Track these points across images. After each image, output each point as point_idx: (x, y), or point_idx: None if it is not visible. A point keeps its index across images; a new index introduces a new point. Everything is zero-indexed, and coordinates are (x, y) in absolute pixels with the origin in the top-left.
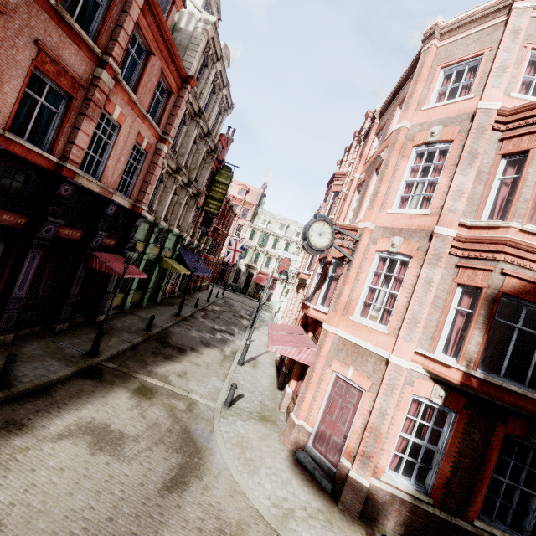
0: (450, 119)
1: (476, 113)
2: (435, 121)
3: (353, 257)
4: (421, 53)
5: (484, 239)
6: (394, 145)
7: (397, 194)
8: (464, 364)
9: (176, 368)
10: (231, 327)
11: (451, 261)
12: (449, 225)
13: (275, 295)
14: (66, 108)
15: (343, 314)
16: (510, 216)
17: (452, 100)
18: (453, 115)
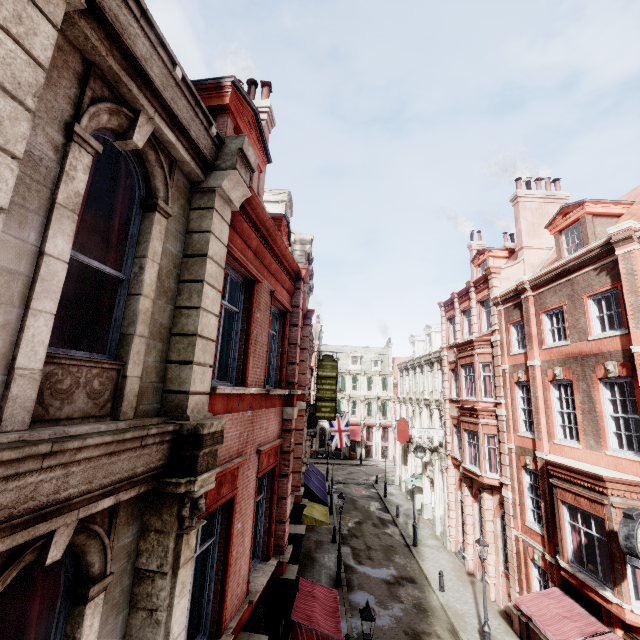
0: None
1: None
2: None
3: None
4: (616, 254)
5: None
6: None
7: None
8: None
9: None
10: (396, 559)
11: None
12: None
13: (376, 446)
14: (269, 483)
15: None
16: None
17: None
18: None
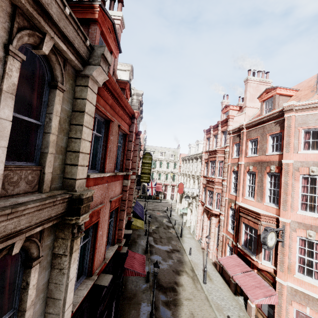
0: None
1: None
2: (310, 162)
3: (283, 239)
4: (284, 117)
5: None
6: (288, 173)
7: (299, 202)
8: None
9: (186, 313)
10: (172, 242)
11: None
12: None
13: (168, 194)
14: (115, 213)
15: (288, 273)
16: None
17: None
18: None
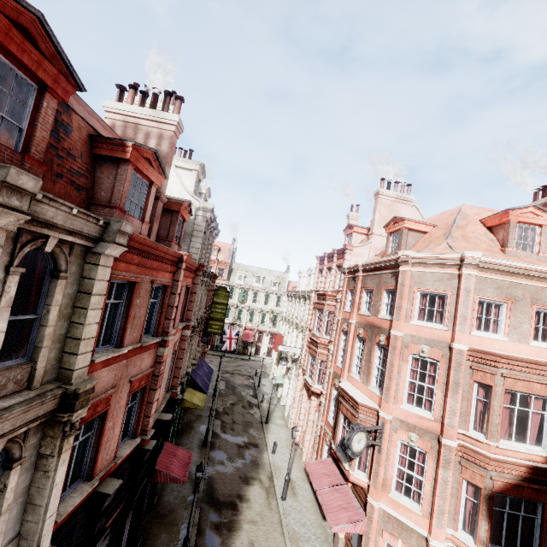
0: (433, 341)
1: (452, 350)
2: (422, 338)
3: (381, 442)
4: (399, 269)
5: (475, 451)
6: (395, 350)
7: (405, 392)
8: (480, 546)
9: (243, 542)
10: (250, 431)
11: (456, 459)
12: (451, 437)
13: (264, 347)
14: (142, 394)
15: (383, 490)
16: (489, 435)
17: (432, 325)
18: (435, 339)
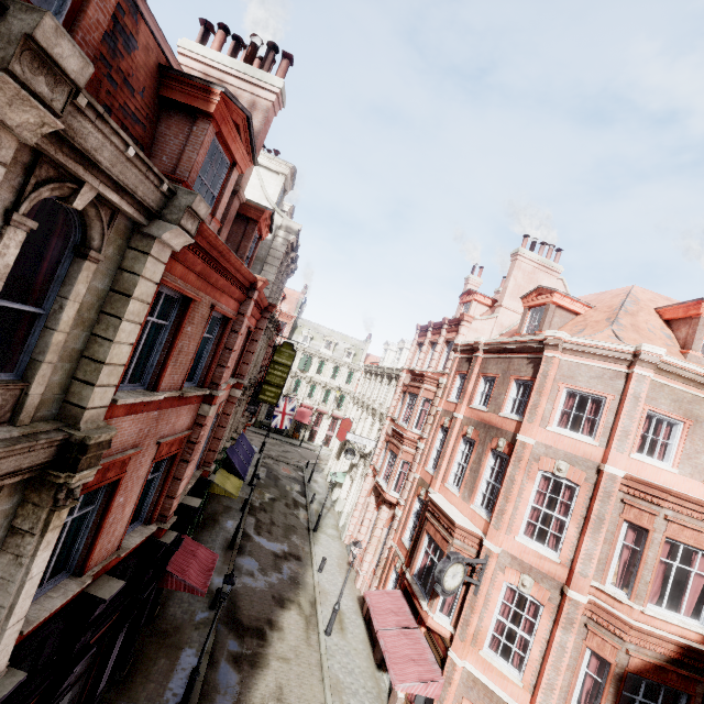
0: (576, 458)
1: (602, 473)
2: (561, 451)
3: (480, 582)
4: (543, 355)
5: (612, 613)
6: (520, 461)
7: (524, 519)
8: None
9: (269, 684)
10: (292, 538)
11: (581, 620)
12: (580, 590)
13: (321, 433)
14: (168, 465)
15: (472, 645)
16: (633, 595)
17: (578, 437)
18: (579, 456)
